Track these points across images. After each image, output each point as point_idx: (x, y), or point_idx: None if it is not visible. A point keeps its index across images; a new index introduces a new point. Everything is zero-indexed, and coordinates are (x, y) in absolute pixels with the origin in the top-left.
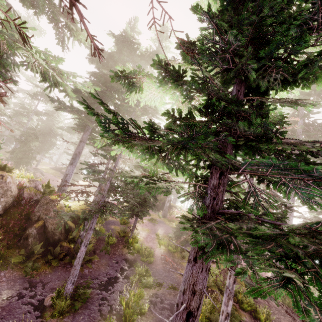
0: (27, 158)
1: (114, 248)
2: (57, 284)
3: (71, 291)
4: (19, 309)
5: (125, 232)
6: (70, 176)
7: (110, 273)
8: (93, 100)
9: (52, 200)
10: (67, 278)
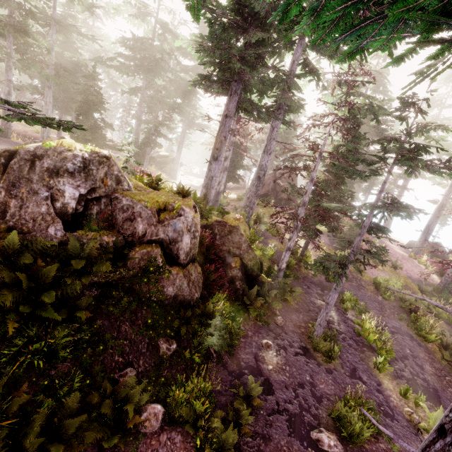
0: (101, 139)
1: (294, 271)
2: (288, 325)
3: (321, 334)
4: (298, 362)
5: (295, 249)
6: (216, 179)
7: (314, 302)
8: (236, 16)
9: (235, 228)
10: (288, 316)
